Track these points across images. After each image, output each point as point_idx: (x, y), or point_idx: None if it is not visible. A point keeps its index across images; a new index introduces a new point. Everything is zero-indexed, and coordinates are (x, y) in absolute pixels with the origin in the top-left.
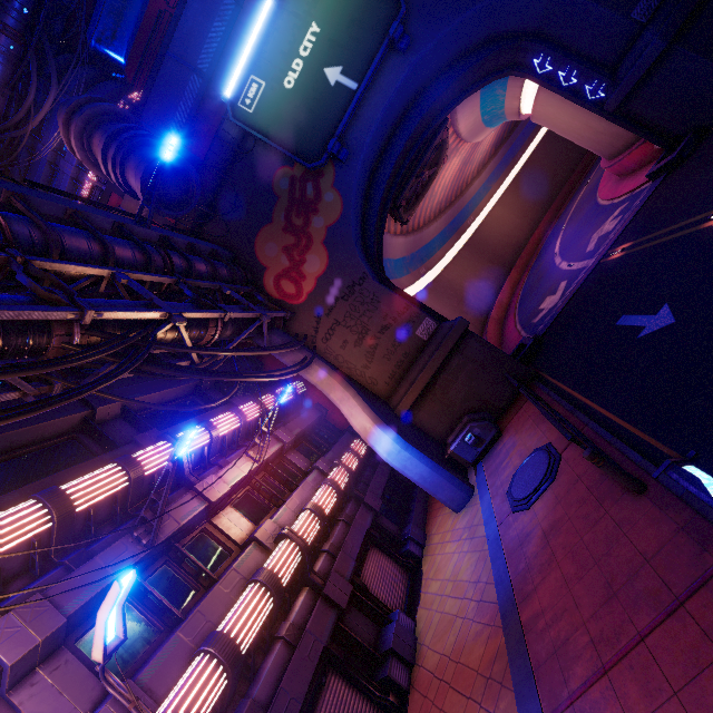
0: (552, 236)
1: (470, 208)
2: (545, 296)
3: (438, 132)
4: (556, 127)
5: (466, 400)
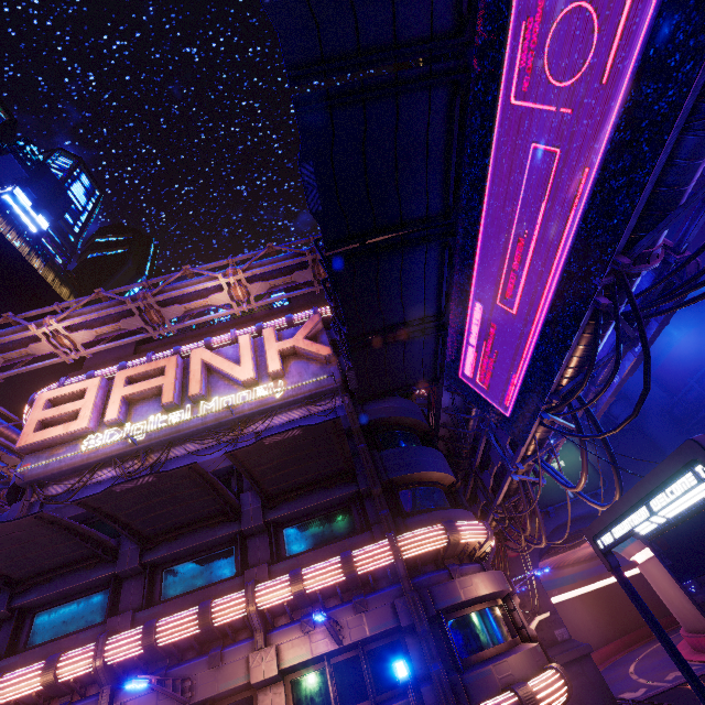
0: (622, 660)
1: (558, 583)
2: (624, 691)
3: None
4: (655, 583)
5: (574, 700)
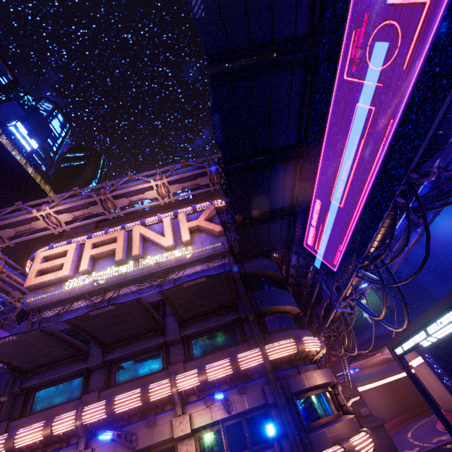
0: (403, 429)
1: (361, 379)
2: (404, 449)
3: (382, 347)
4: (424, 379)
5: None
